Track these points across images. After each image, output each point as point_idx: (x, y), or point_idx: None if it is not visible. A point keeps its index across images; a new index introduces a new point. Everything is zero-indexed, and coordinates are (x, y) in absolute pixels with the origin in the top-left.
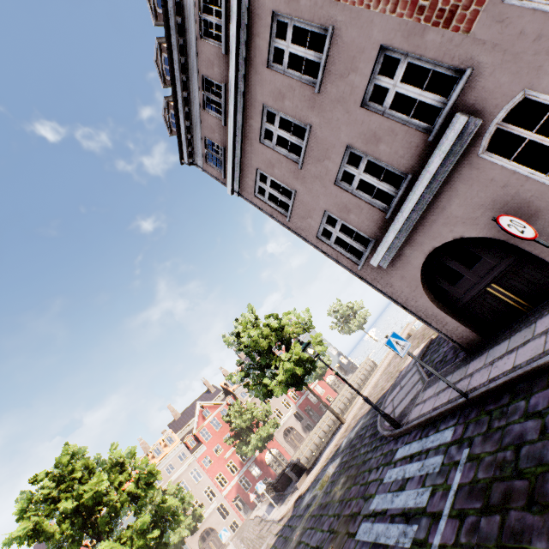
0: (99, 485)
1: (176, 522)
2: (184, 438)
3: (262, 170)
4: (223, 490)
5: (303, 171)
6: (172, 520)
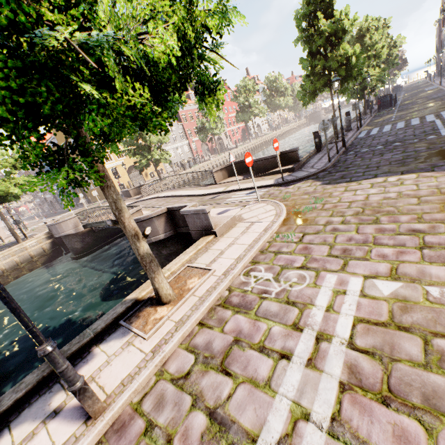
0: None
1: None
2: None
3: None
4: None
5: None
6: None
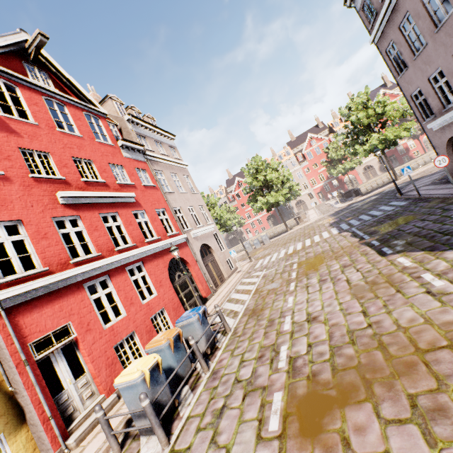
0: (271, 174)
1: (295, 194)
2: (295, 154)
3: (394, 43)
4: (313, 187)
5: (415, 61)
6: (294, 193)
